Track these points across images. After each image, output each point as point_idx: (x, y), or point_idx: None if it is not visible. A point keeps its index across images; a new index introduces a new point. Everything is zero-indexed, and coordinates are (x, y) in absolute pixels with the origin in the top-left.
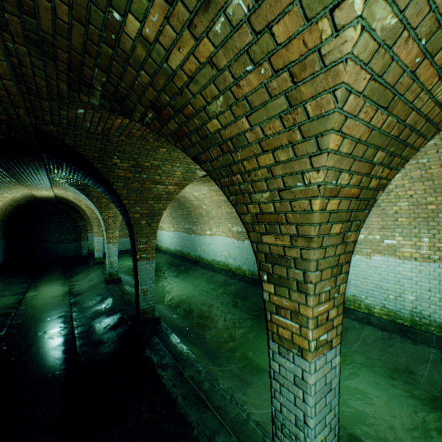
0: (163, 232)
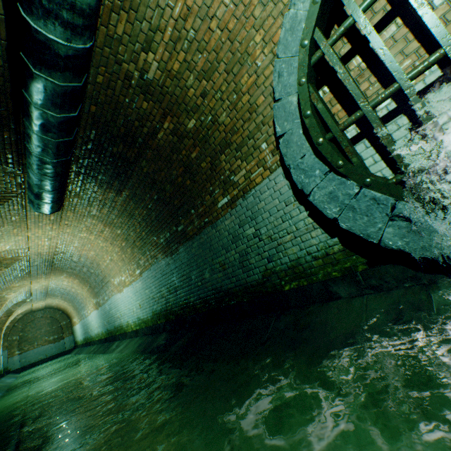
0: (77, 326)
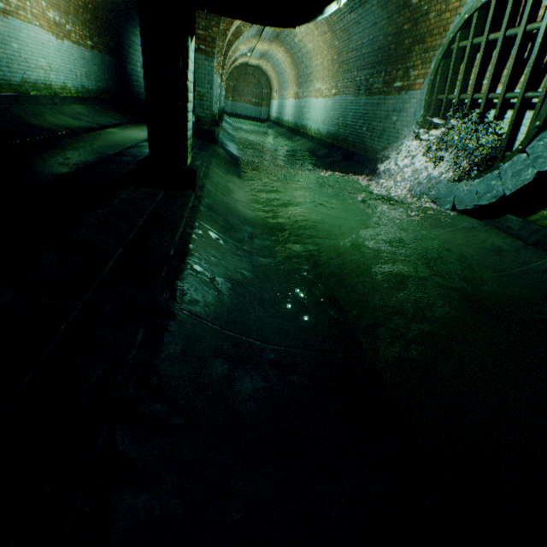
0: (274, 102)
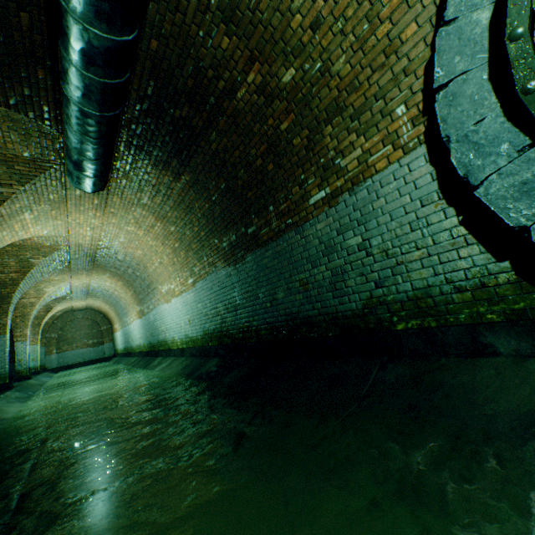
0: (118, 333)
